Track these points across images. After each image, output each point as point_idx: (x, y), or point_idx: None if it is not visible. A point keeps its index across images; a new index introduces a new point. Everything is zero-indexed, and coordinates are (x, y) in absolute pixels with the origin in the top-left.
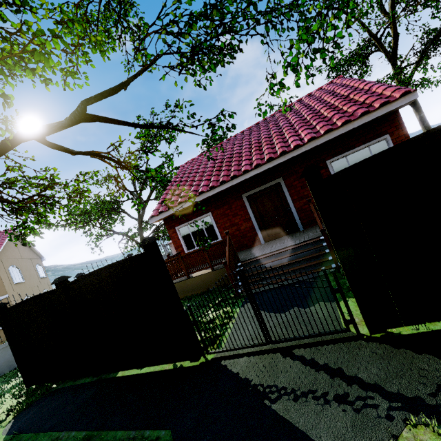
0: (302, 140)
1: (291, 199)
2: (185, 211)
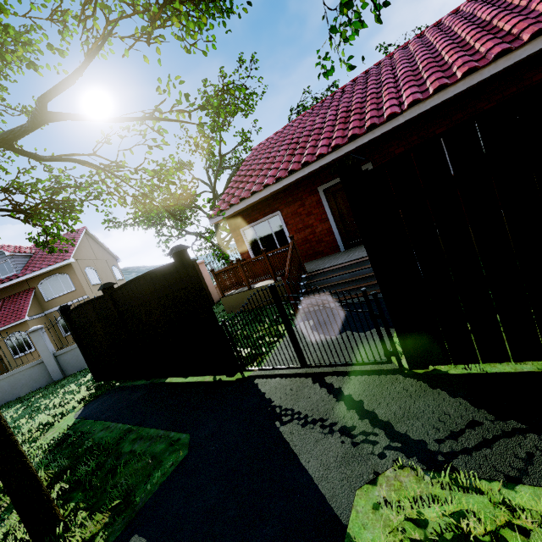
0: (401, 105)
1: None
2: (250, 209)
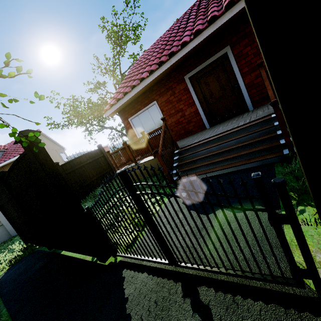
0: None
1: (239, 73)
2: (134, 102)
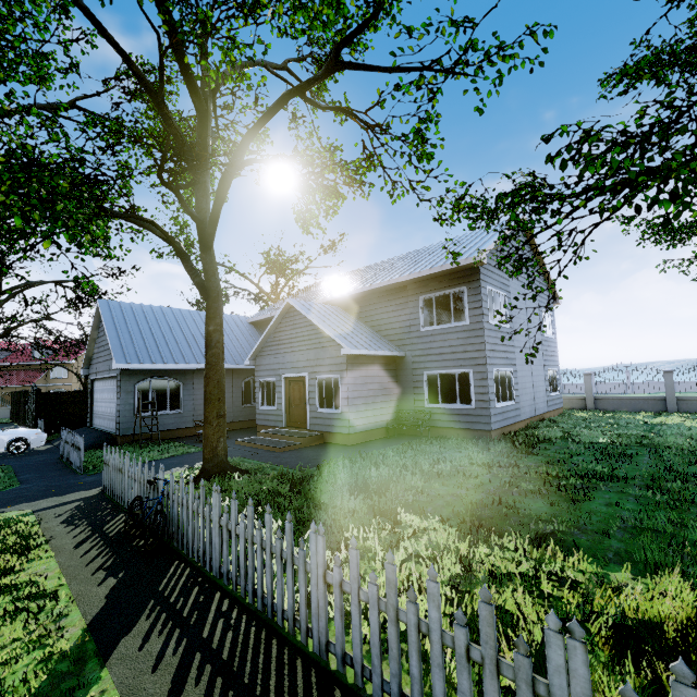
0: None
1: None
2: None
